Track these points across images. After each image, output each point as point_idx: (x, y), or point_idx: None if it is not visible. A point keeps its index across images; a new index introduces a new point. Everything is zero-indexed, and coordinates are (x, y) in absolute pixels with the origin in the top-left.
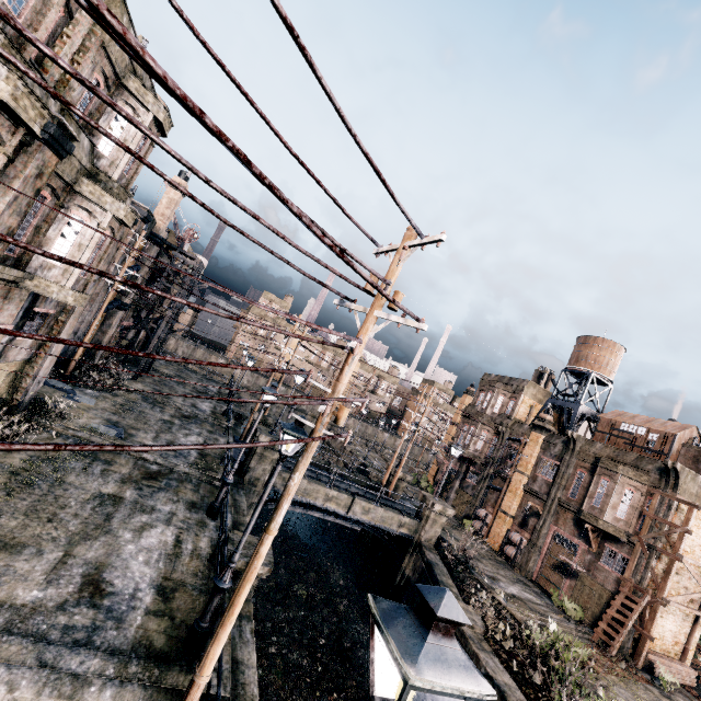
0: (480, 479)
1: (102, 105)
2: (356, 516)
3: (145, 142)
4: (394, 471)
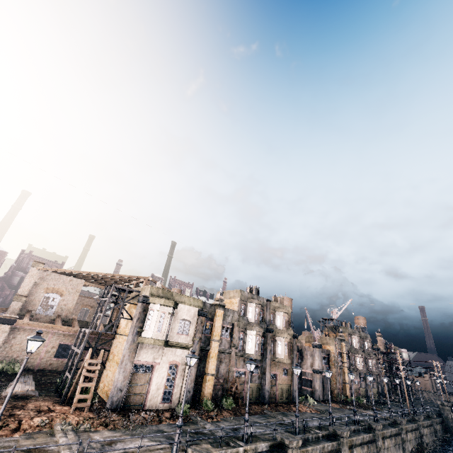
0: None
1: (363, 343)
2: None
3: (369, 343)
4: None
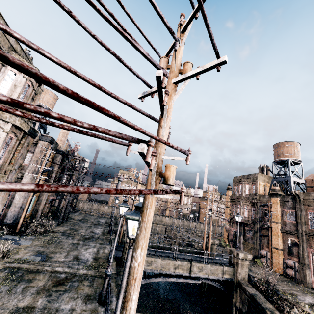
0: (253, 232)
1: None
2: (195, 274)
3: (29, 88)
4: (207, 240)
